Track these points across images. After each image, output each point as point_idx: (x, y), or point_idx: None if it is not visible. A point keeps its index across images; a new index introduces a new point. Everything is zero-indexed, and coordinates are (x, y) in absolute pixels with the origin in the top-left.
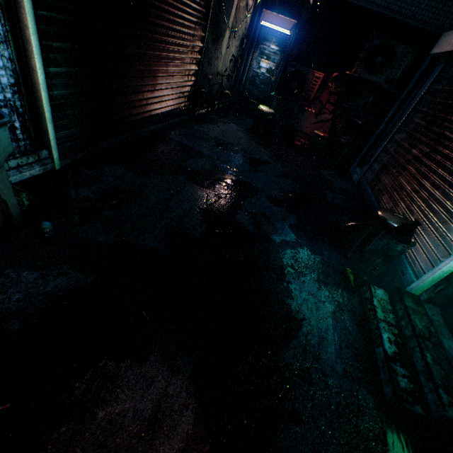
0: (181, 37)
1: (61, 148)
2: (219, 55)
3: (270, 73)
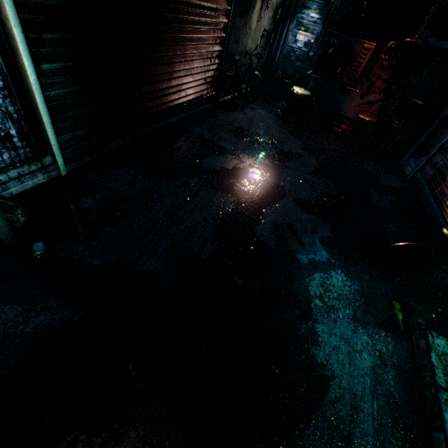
0: (201, 13)
1: (66, 153)
2: (247, 31)
3: (308, 47)
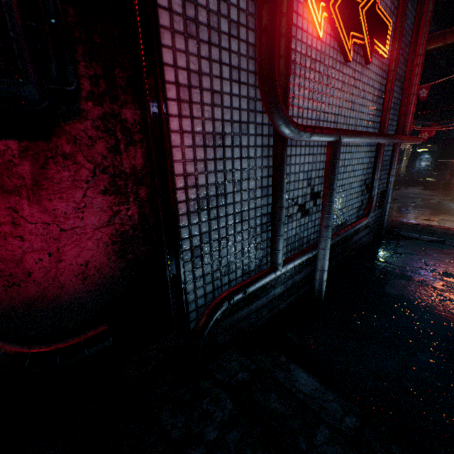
0: None
1: None
2: (400, 167)
3: (427, 166)
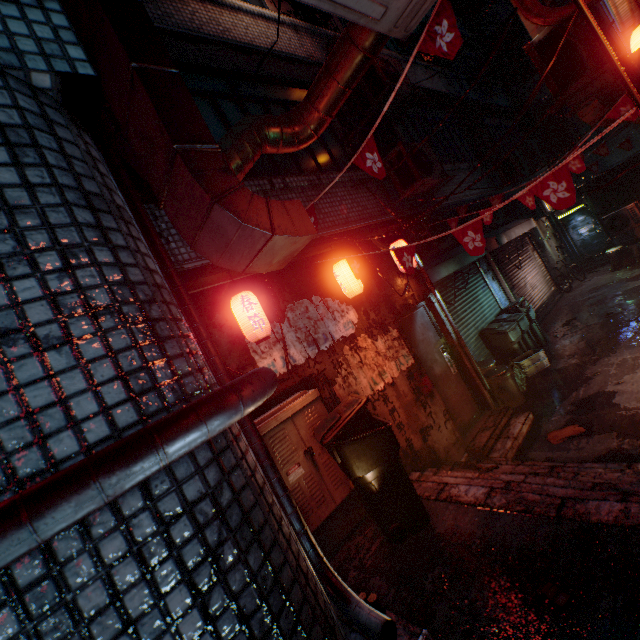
0: (531, 263)
1: None
2: (548, 254)
3: (593, 230)
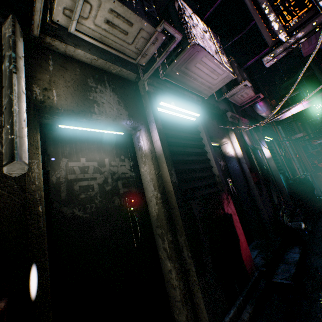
0: None
1: None
2: None
3: None
